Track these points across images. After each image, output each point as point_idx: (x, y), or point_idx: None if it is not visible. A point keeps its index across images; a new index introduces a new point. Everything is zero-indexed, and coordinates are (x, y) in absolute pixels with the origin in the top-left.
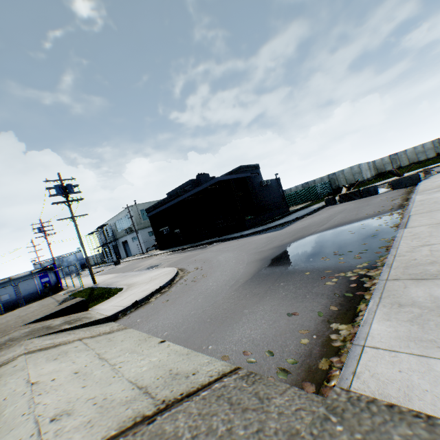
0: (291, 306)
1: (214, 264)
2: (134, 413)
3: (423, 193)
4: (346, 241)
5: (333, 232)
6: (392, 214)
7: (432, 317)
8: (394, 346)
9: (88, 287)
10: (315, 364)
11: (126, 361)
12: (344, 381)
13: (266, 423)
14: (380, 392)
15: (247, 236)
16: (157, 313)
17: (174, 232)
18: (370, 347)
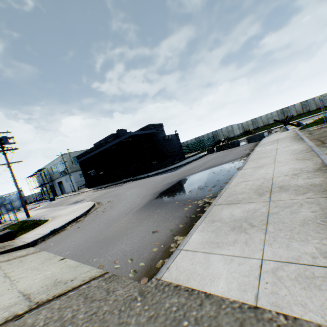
0: (157, 226)
1: (122, 198)
2: (9, 314)
3: (261, 146)
4: (208, 179)
5: (204, 173)
6: (241, 160)
7: (225, 228)
8: (197, 248)
9: (22, 220)
10: (154, 265)
11: (26, 276)
12: (160, 274)
13: (101, 307)
14: (176, 278)
15: (152, 176)
16: (67, 238)
17: (99, 173)
18: (185, 250)
